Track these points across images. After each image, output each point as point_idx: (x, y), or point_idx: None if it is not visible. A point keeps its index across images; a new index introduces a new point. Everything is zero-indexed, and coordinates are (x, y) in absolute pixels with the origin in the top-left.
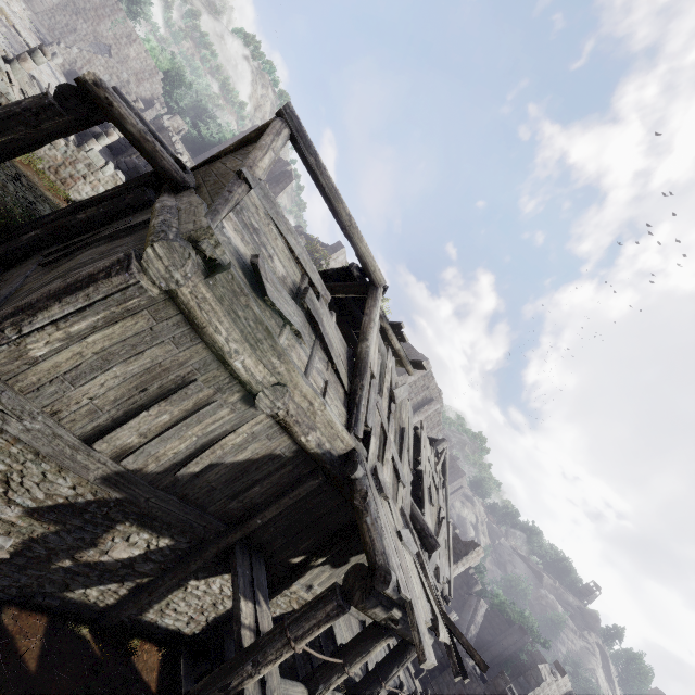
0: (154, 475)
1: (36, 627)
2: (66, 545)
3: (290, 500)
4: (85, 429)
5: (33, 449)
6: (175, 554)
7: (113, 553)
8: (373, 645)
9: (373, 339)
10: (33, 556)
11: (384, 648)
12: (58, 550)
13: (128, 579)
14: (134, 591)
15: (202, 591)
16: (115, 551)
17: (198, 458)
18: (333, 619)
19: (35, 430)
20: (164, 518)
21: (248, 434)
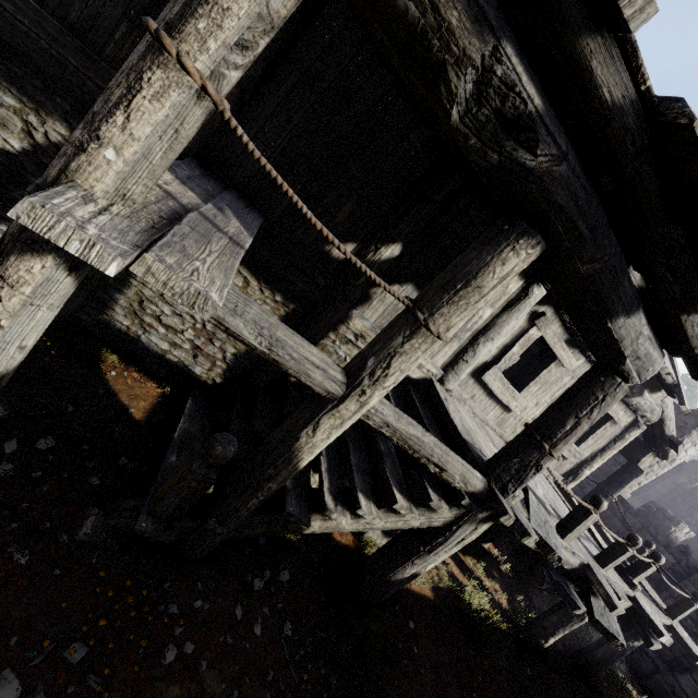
0: None
1: None
2: None
3: None
4: None
5: None
6: None
7: None
8: (480, 261)
9: None
10: None
11: (561, 497)
12: None
13: None
14: None
15: None
16: None
17: None
18: None
19: None
20: (9, 38)
21: None
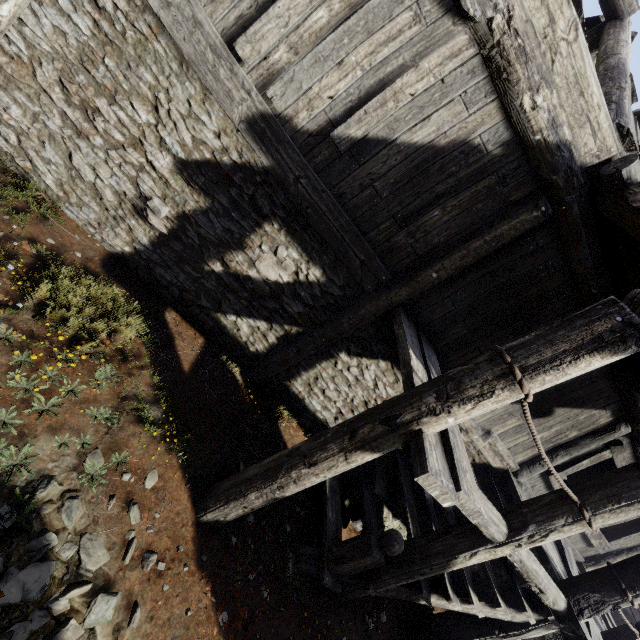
0: (305, 136)
1: (193, 340)
2: (216, 237)
3: (485, 243)
4: (226, 21)
5: (175, 50)
6: (326, 301)
7: (260, 265)
8: None
9: (627, 55)
10: (187, 244)
11: None
12: (208, 241)
13: (276, 320)
14: (282, 343)
15: (353, 376)
16: (263, 263)
17: (361, 111)
18: (613, 348)
19: (174, 6)
20: (315, 224)
21: (435, 79)
